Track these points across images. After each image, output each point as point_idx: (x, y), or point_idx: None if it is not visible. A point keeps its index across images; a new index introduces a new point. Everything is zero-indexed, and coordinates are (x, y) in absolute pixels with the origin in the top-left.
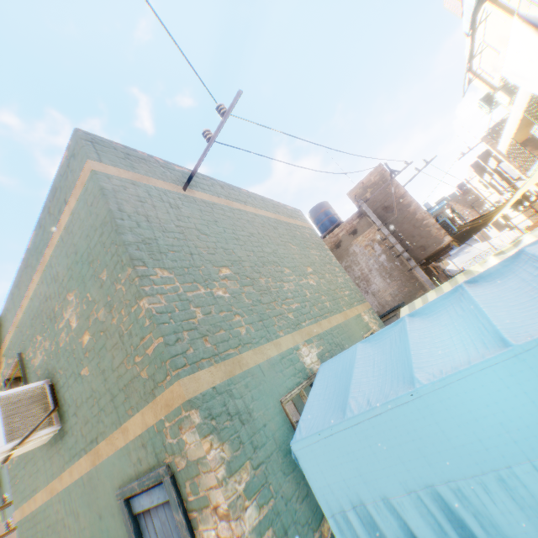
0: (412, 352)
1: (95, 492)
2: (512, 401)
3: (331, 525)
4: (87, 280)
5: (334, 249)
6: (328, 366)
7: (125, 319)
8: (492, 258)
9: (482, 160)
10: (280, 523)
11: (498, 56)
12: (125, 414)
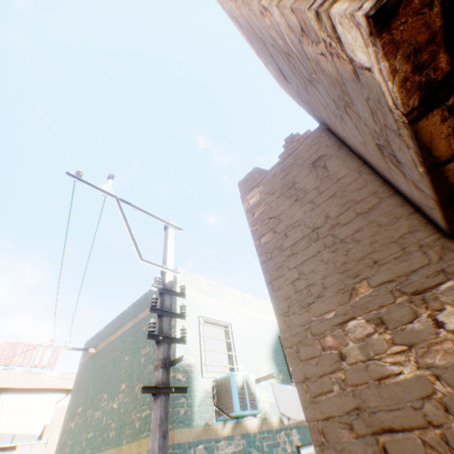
0: None
1: None
2: None
3: None
4: None
5: None
6: None
7: None
8: None
9: None
10: None
11: None
12: None
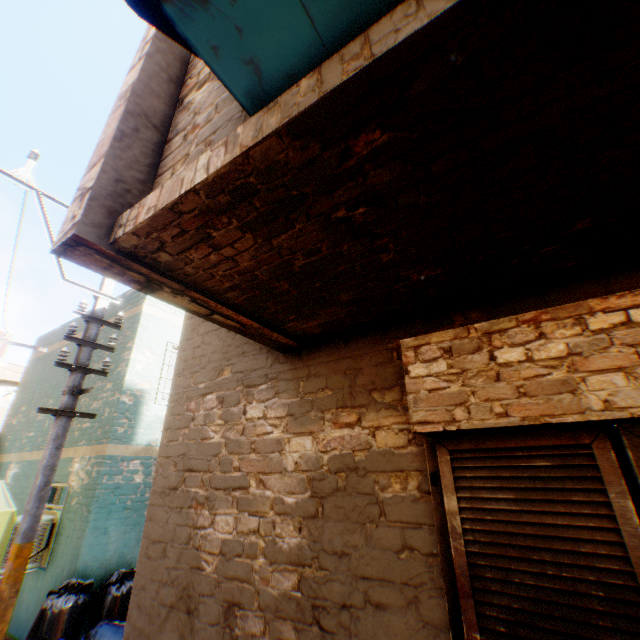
0: None
1: None
2: None
3: None
4: None
5: None
6: None
7: None
8: None
9: None
10: None
11: None
12: None
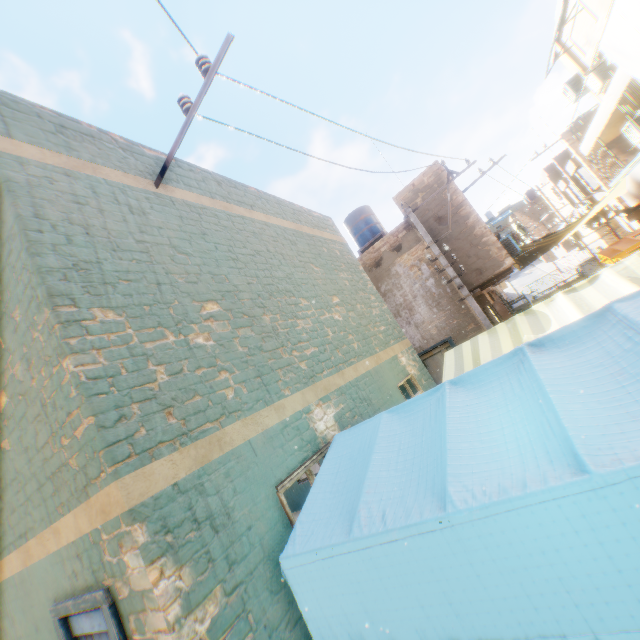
0: (448, 446)
1: (30, 598)
2: (580, 551)
3: None
4: None
5: (372, 268)
6: (343, 439)
7: (48, 382)
8: (561, 296)
9: (558, 164)
10: None
11: (595, 24)
12: (56, 511)
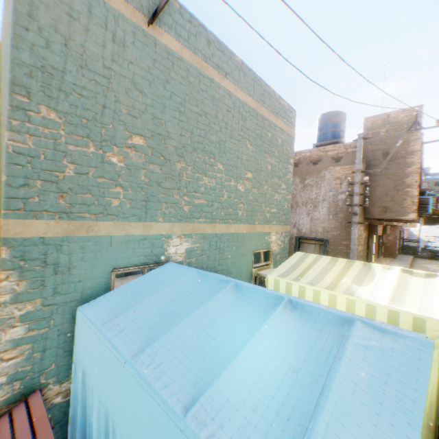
0: (181, 323)
1: None
2: None
3: (73, 367)
4: (5, 78)
5: (310, 163)
6: (169, 268)
7: (5, 138)
8: (396, 271)
9: None
10: (43, 344)
11: None
12: None
